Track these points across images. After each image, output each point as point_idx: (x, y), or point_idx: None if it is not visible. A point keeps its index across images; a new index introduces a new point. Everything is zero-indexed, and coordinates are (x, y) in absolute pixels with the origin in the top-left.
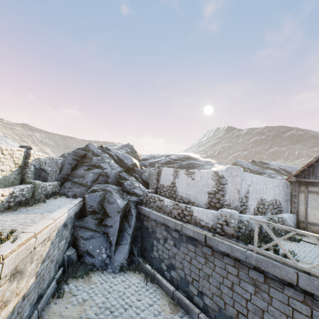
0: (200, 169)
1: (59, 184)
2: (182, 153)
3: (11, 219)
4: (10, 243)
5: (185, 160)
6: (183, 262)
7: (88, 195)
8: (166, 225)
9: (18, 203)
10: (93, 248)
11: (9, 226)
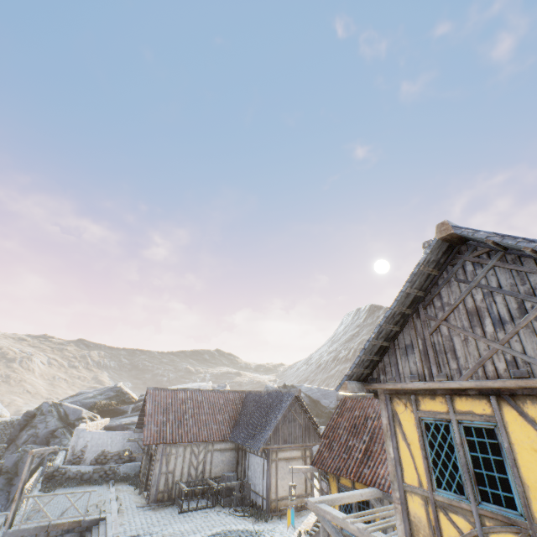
0: None
1: (6, 447)
2: (191, 386)
3: None
4: None
5: None
6: None
7: (7, 457)
8: None
9: None
10: None
11: None
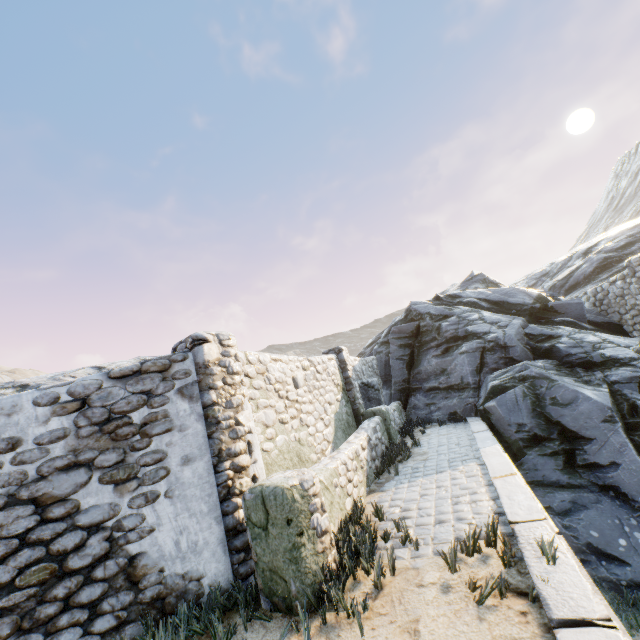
0: None
1: (401, 406)
2: (622, 227)
3: (416, 493)
4: (548, 567)
5: None
6: None
7: (496, 403)
8: None
9: (384, 459)
10: (605, 537)
11: (439, 512)
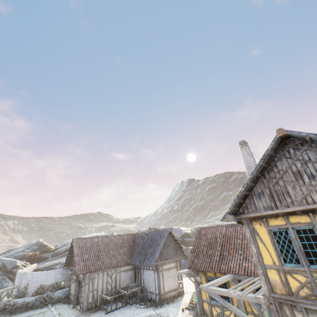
0: None
1: None
2: (91, 235)
3: None
4: None
5: None
6: None
7: None
8: None
9: None
10: None
11: None
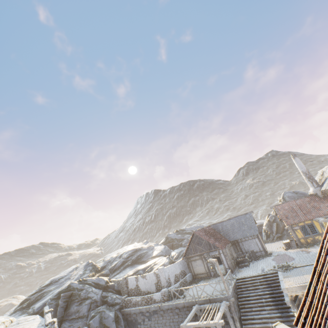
0: (146, 257)
1: None
2: (129, 247)
3: None
4: None
5: (134, 254)
6: (155, 325)
7: (92, 321)
8: (142, 312)
9: None
10: None
11: None
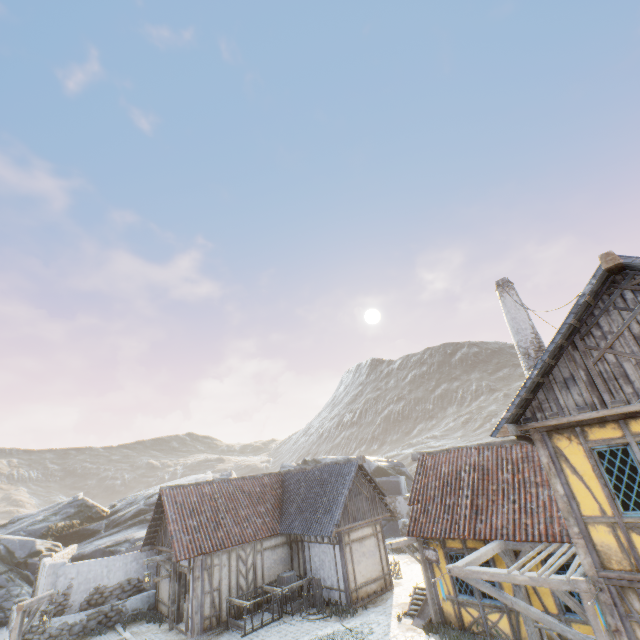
0: None
1: None
2: (186, 481)
3: None
4: None
5: None
6: None
7: None
8: None
9: None
10: None
11: None
